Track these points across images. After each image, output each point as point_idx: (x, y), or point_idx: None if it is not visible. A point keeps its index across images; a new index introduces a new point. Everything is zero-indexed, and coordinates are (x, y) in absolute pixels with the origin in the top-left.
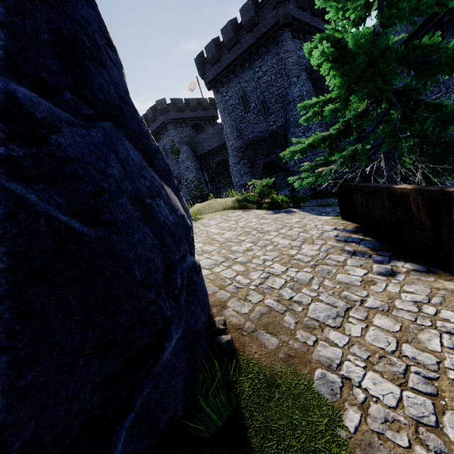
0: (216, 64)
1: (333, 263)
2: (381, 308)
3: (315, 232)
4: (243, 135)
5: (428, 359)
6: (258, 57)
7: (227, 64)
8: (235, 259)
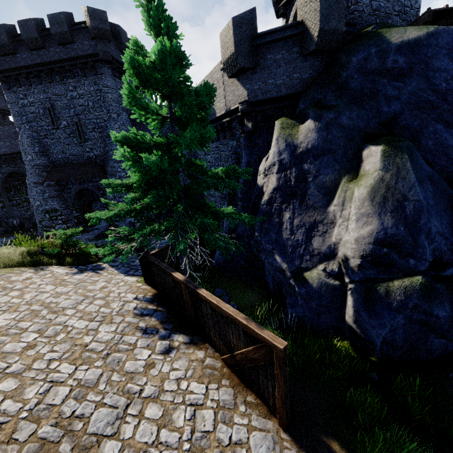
0: (8, 56)
1: (125, 348)
2: (154, 394)
3: (116, 304)
4: (50, 153)
5: (174, 438)
6: (72, 76)
7: (27, 64)
8: (7, 368)
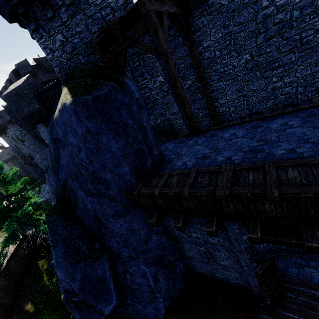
0: None
1: None
2: None
3: None
4: None
5: None
6: None
7: None
8: None
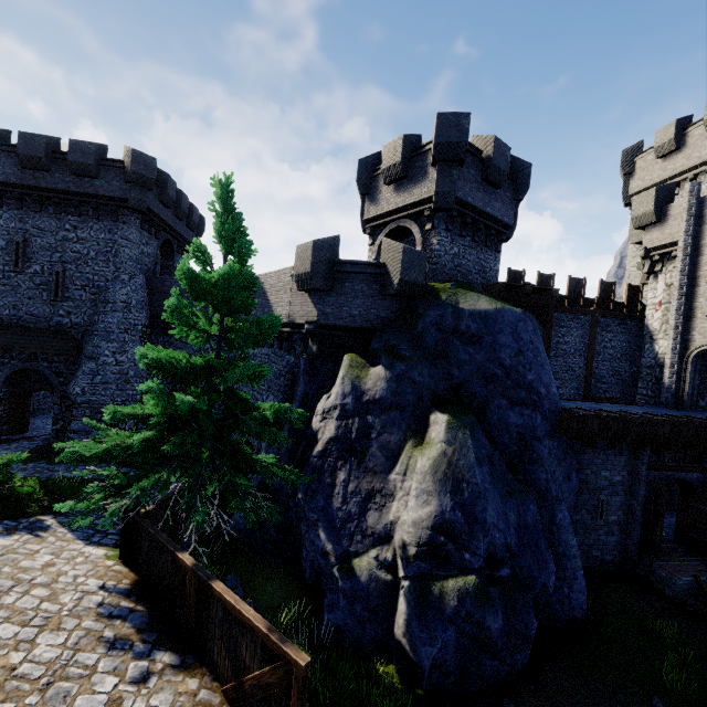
0: None
1: (79, 672)
2: None
3: (70, 597)
4: None
5: None
6: (77, 214)
7: (8, 181)
8: None
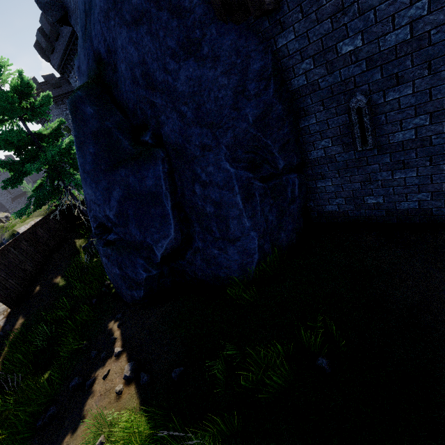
0: (54, 52)
1: None
2: None
3: None
4: None
5: None
6: None
7: (62, 54)
8: None
